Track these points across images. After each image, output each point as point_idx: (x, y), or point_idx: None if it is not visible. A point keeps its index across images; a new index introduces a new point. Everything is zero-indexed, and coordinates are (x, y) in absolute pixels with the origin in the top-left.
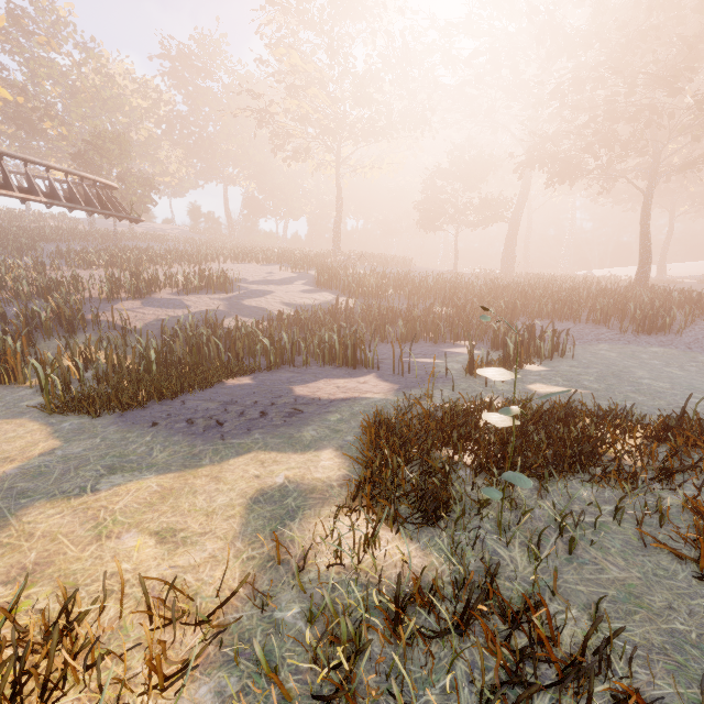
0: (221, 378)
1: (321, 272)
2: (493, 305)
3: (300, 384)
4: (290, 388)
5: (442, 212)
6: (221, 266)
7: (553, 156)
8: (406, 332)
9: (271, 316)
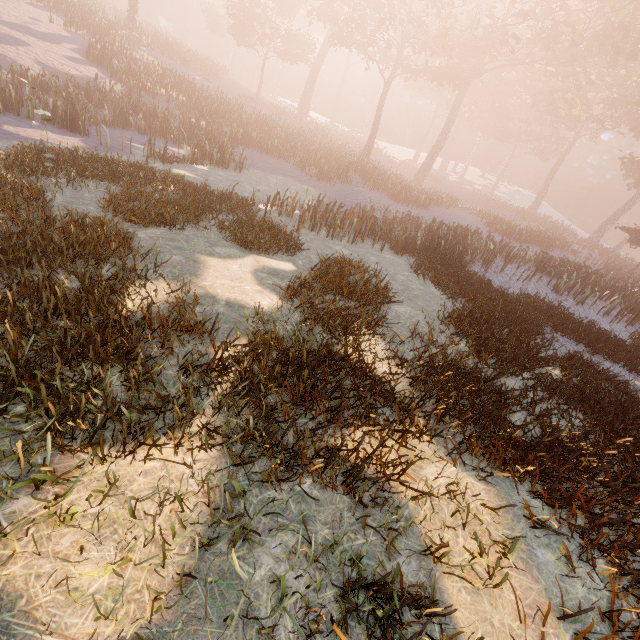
0: None
1: (94, 43)
2: (238, 131)
3: (12, 126)
4: (1, 126)
5: (252, 28)
6: None
7: (333, 15)
8: (146, 127)
9: (18, 70)
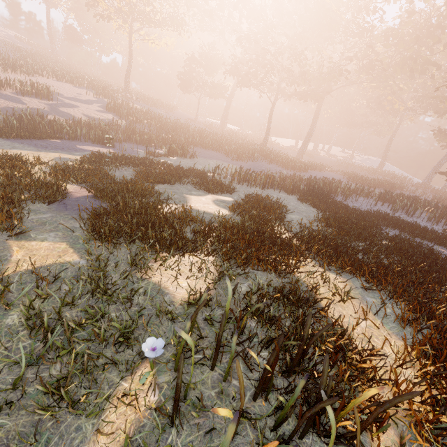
0: (47, 138)
1: (110, 102)
2: (188, 138)
3: (80, 146)
4: (76, 146)
5: (192, 84)
6: (45, 80)
7: (238, 72)
8: (140, 141)
9: (75, 119)
